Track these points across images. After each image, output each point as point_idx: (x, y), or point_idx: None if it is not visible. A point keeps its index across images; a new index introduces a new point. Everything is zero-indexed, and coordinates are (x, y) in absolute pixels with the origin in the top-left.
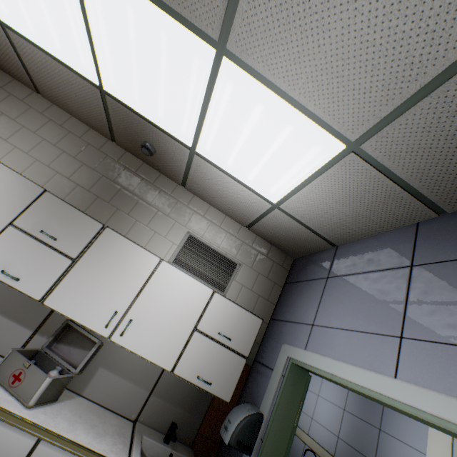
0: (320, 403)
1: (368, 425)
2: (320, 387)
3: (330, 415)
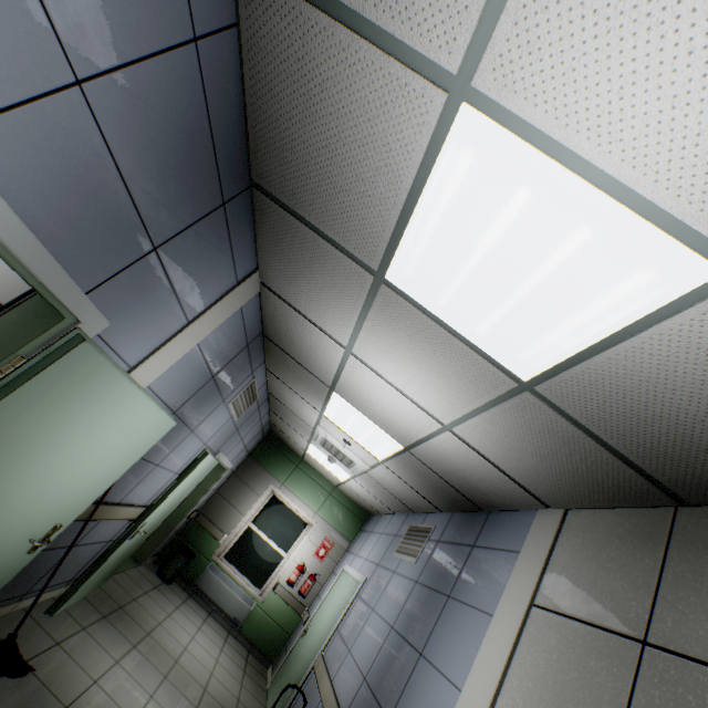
0: (369, 621)
1: (409, 649)
2: (381, 594)
3: (372, 641)
